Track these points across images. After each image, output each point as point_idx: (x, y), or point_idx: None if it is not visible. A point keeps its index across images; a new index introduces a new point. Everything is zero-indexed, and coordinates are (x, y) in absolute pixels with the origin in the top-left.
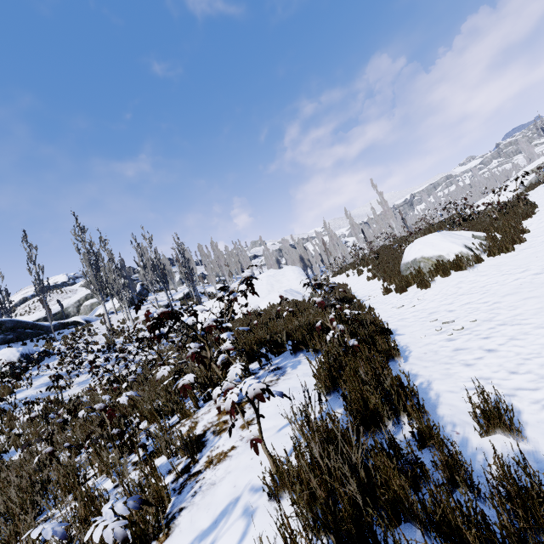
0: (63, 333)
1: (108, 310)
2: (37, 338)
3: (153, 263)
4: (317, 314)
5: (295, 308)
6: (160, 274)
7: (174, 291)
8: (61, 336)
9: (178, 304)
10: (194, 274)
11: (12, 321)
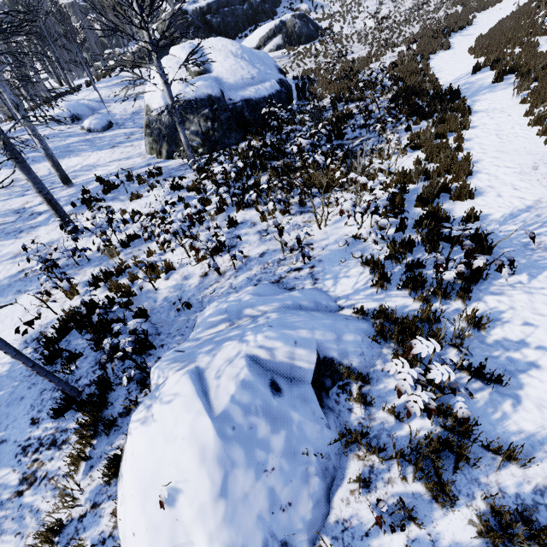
0: None
1: None
2: None
3: None
4: None
5: None
6: None
7: None
8: None
9: None
10: None
11: None
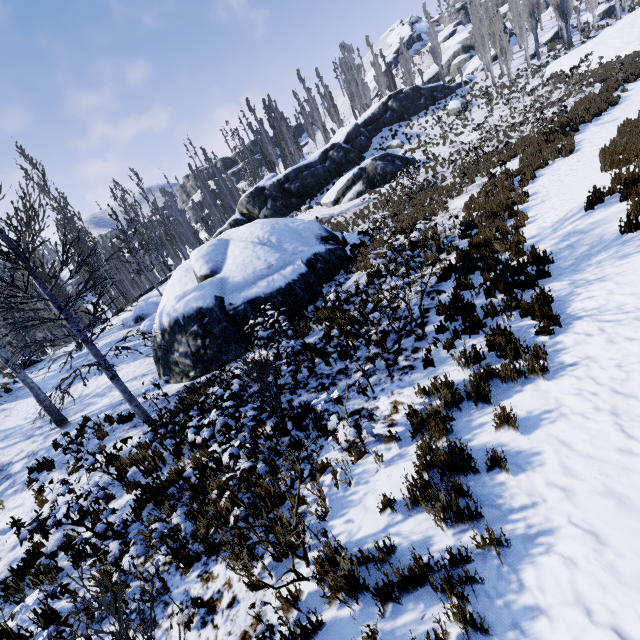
0: (463, 91)
1: (477, 68)
2: (453, 96)
3: (529, 9)
4: (632, 65)
5: (634, 58)
6: (533, 20)
7: (538, 30)
8: (464, 93)
9: (544, 51)
10: (570, 9)
11: (440, 86)
